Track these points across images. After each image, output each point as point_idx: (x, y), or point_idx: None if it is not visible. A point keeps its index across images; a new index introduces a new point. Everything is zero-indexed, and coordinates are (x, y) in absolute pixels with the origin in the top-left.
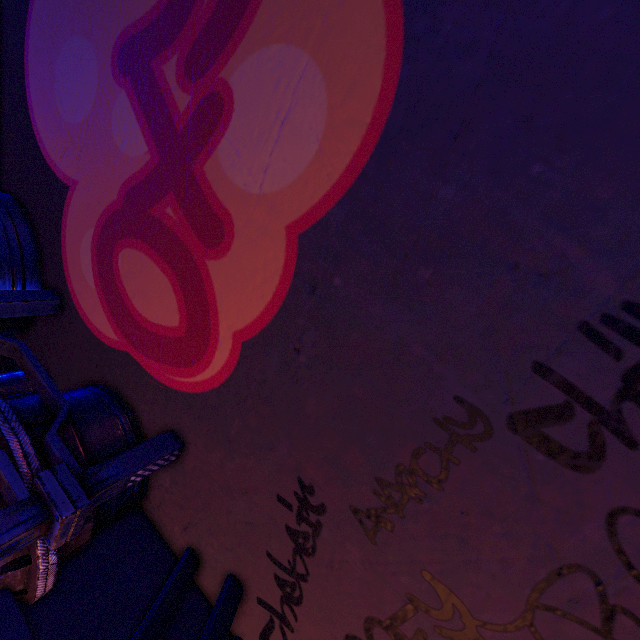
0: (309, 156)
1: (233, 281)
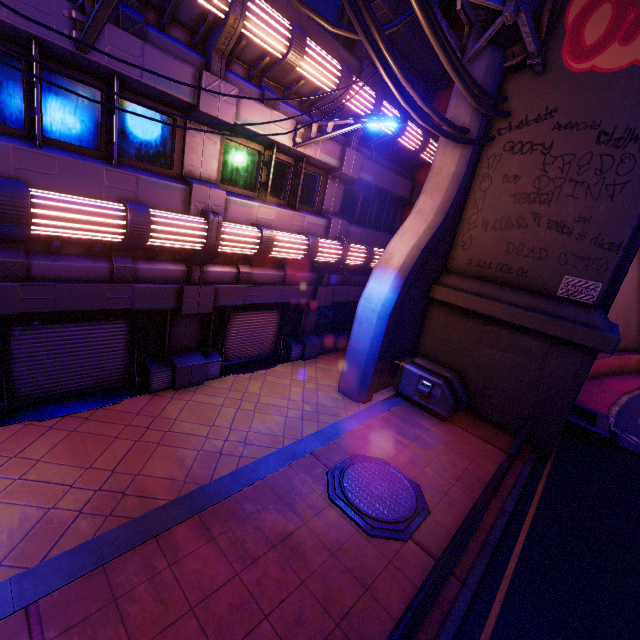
0: None
1: (612, 54)
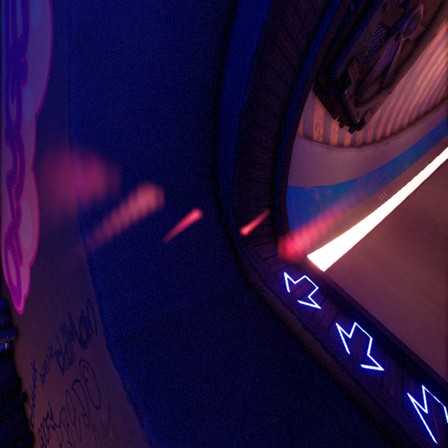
0: (31, 242)
1: (23, 276)
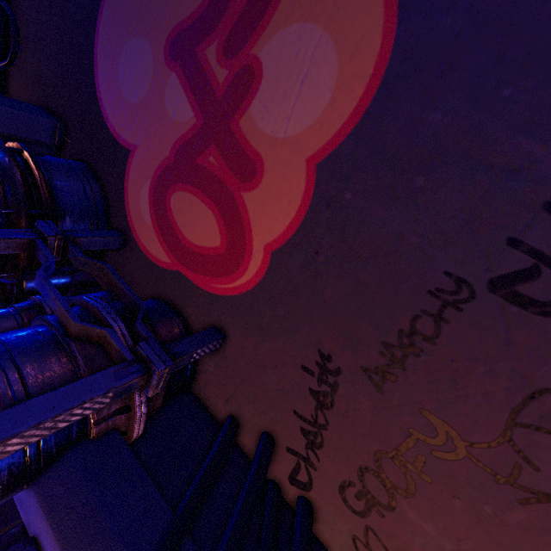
0: (324, 104)
1: (264, 206)
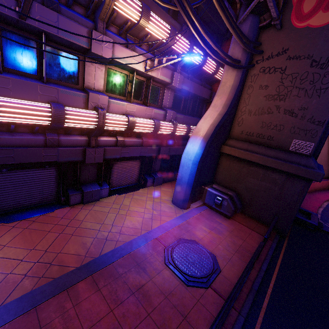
0: None
1: (319, 17)
